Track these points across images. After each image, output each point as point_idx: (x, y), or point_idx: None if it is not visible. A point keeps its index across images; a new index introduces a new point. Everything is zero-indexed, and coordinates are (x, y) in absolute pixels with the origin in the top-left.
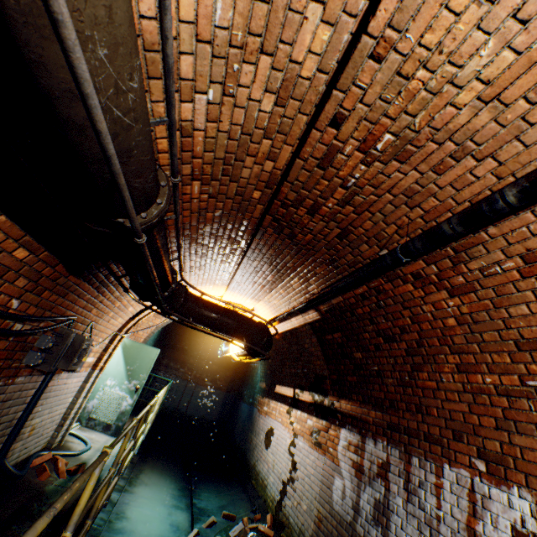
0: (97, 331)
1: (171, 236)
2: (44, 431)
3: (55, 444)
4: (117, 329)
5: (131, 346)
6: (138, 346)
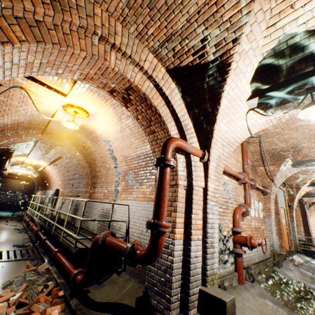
0: None
1: None
2: None
3: None
4: None
5: None
6: None
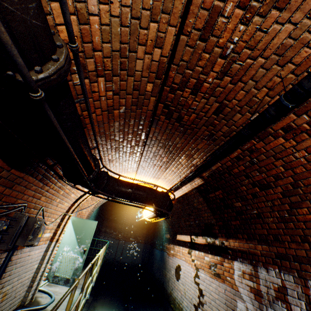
0: (49, 213)
1: (90, 134)
2: (16, 294)
3: (27, 301)
4: (65, 211)
5: (78, 221)
6: (82, 221)
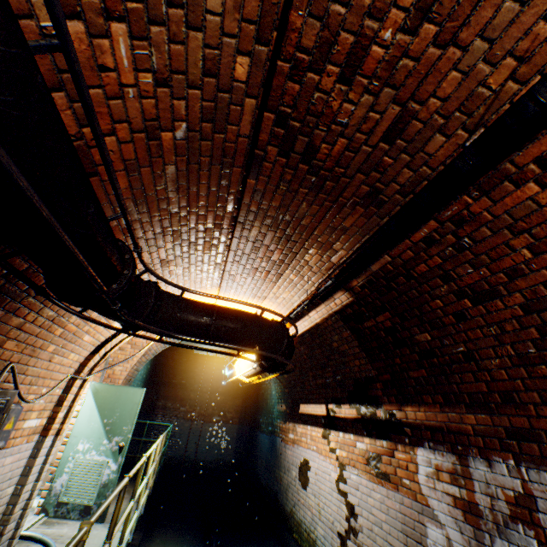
0: (32, 377)
1: (111, 193)
2: None
3: None
4: (72, 371)
5: (105, 391)
6: (114, 391)
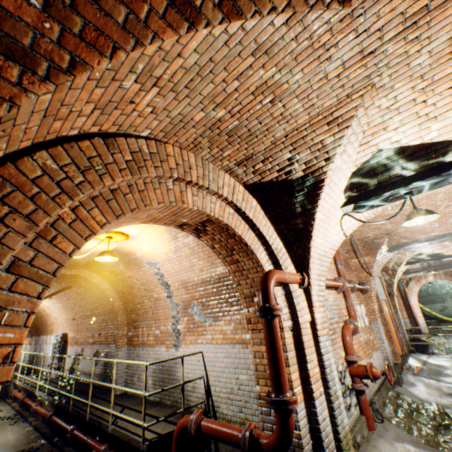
0: None
1: None
2: None
3: None
4: None
5: None
6: None
